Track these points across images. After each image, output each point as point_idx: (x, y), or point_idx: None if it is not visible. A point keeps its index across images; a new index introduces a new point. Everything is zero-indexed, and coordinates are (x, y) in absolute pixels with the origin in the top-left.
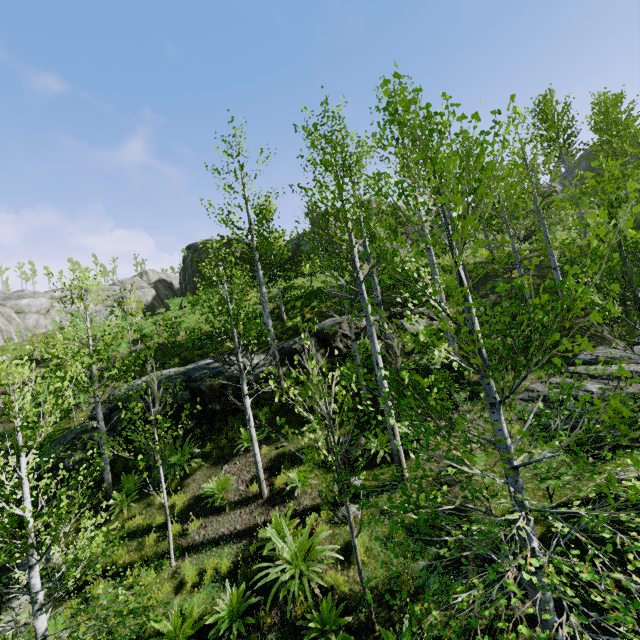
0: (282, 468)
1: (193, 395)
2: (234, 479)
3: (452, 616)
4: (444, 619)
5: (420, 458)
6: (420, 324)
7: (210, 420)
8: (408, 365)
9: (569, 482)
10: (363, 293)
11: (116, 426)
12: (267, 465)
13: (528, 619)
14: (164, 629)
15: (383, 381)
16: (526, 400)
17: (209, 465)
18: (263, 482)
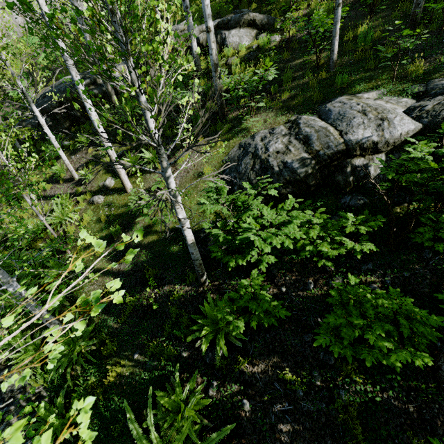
0: (89, 165)
1: (60, 103)
2: (72, 166)
3: (92, 260)
4: (89, 260)
5: (147, 177)
6: (246, 37)
7: (79, 123)
8: (202, 91)
9: (195, 217)
10: (45, 18)
11: (35, 120)
12: (87, 161)
13: (111, 273)
14: (12, 228)
15: (92, 118)
16: (240, 146)
17: (68, 154)
18: (72, 172)
